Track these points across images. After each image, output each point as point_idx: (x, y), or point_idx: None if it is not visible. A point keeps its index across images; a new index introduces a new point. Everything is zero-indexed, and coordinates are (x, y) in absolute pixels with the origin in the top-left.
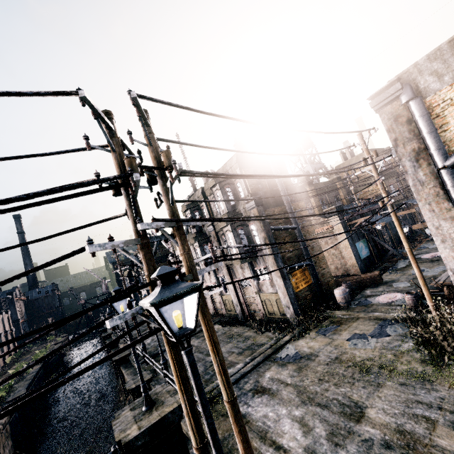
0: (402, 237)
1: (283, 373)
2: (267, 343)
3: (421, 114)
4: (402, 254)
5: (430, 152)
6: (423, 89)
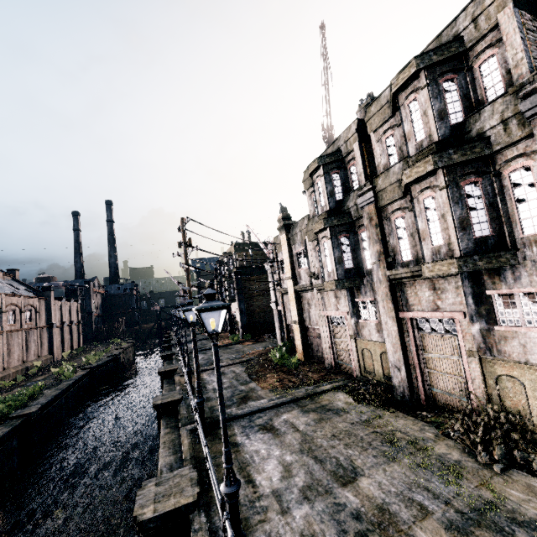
0: None
1: None
2: None
3: None
4: None
5: None
6: None
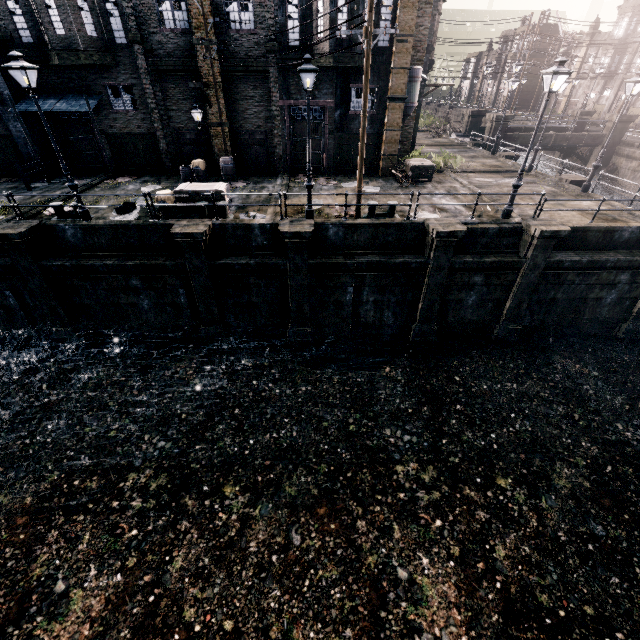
0: None
1: None
2: None
3: None
4: None
5: None
6: None
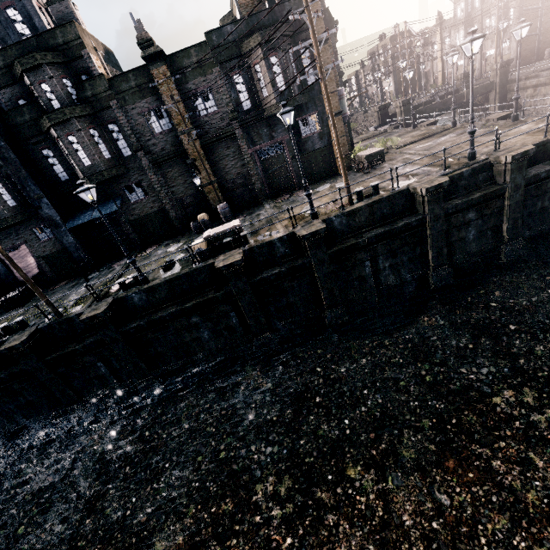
0: None
1: None
2: None
3: None
4: None
5: None
6: None
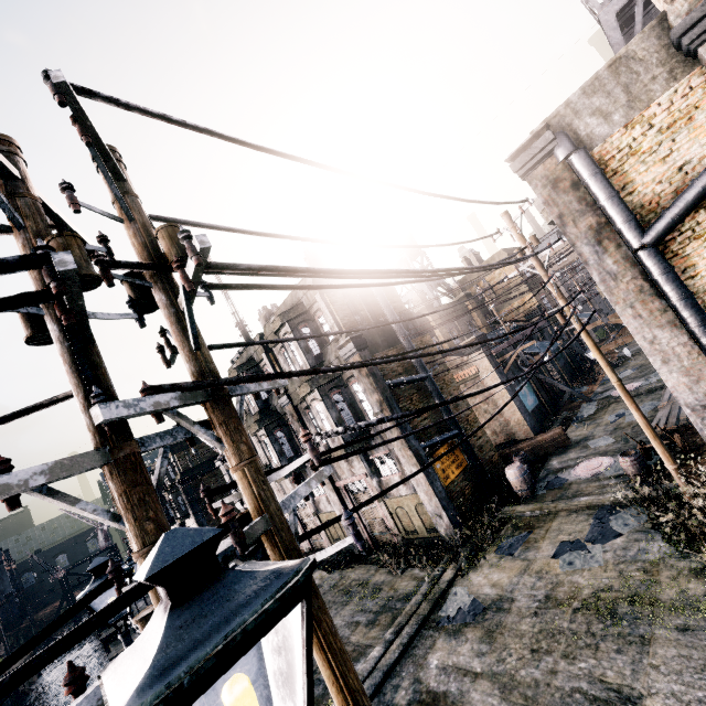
0: (604, 365)
1: (461, 651)
2: (417, 591)
3: (591, 172)
4: (582, 394)
5: (616, 226)
6: (585, 136)
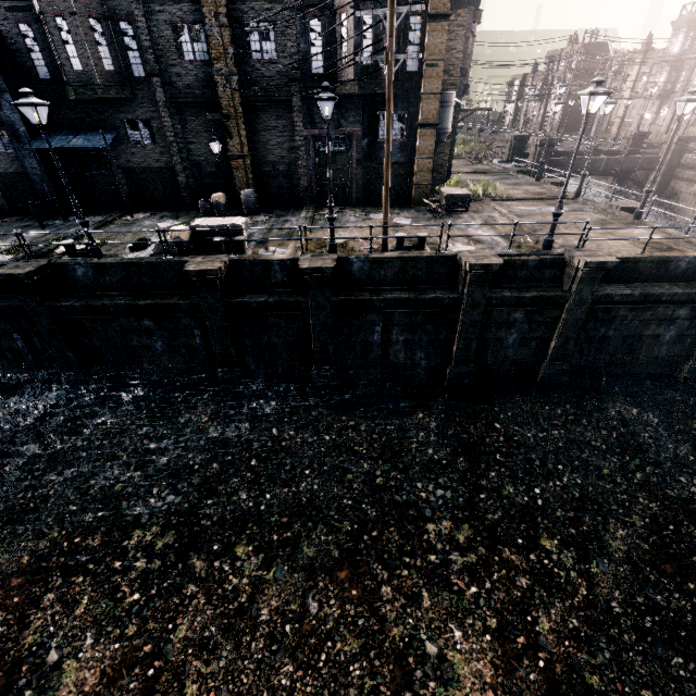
0: None
1: None
2: None
3: None
4: None
5: None
6: None
